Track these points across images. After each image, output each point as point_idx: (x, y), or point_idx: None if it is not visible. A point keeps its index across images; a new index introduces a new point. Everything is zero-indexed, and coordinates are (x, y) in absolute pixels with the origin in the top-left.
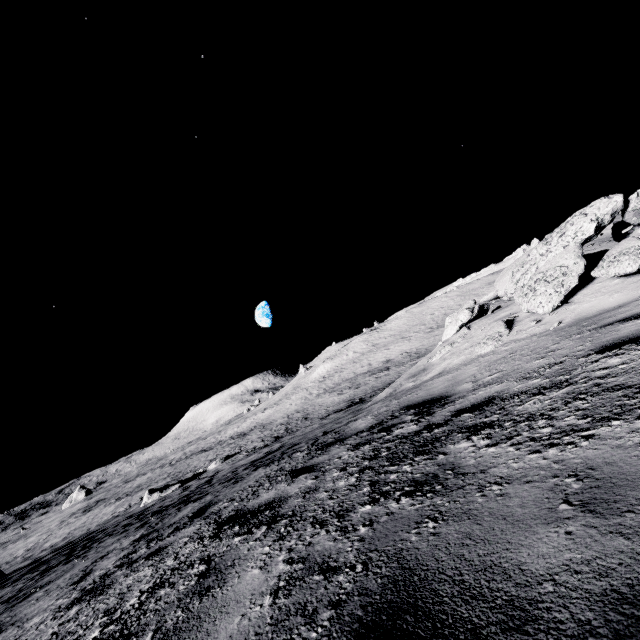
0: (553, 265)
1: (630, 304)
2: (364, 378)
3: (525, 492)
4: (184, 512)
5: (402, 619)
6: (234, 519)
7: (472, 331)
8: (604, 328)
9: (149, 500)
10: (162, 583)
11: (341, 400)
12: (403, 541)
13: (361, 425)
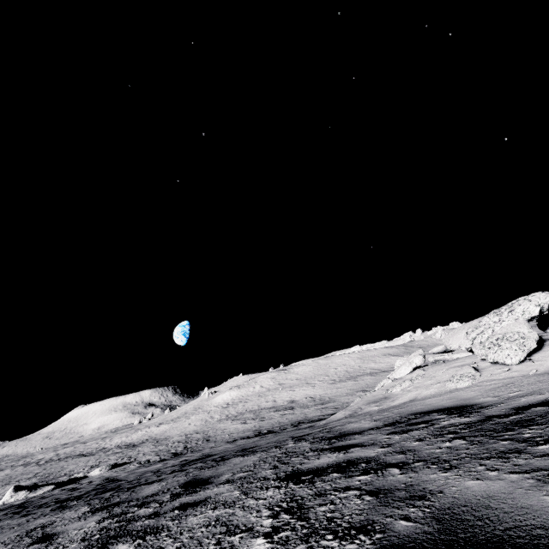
0: (509, 330)
1: None
2: (269, 412)
3: None
4: (152, 488)
5: None
6: (306, 473)
7: (430, 372)
8: None
9: (11, 498)
10: (297, 507)
11: (246, 429)
12: None
13: (365, 425)
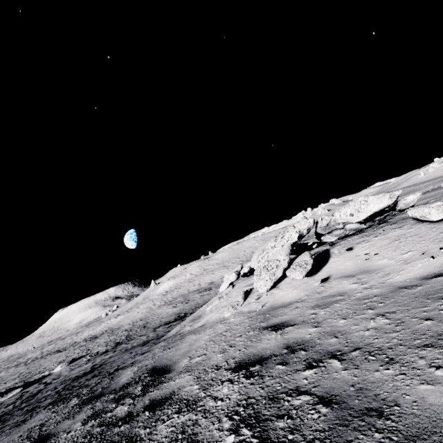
0: (274, 257)
1: (292, 305)
2: (193, 295)
3: None
4: None
5: None
6: None
7: (233, 291)
8: (262, 332)
9: None
10: None
11: (173, 312)
12: None
13: (123, 379)
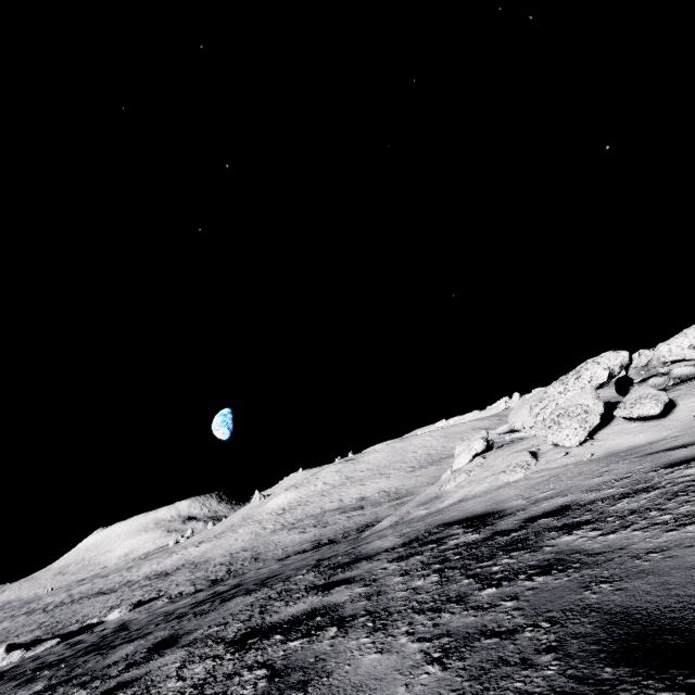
0: (573, 403)
1: (660, 441)
2: (333, 516)
3: None
4: (124, 651)
5: (660, 639)
6: (259, 633)
7: (489, 461)
8: (651, 455)
9: (3, 662)
10: None
11: (304, 539)
12: (582, 600)
13: (385, 544)
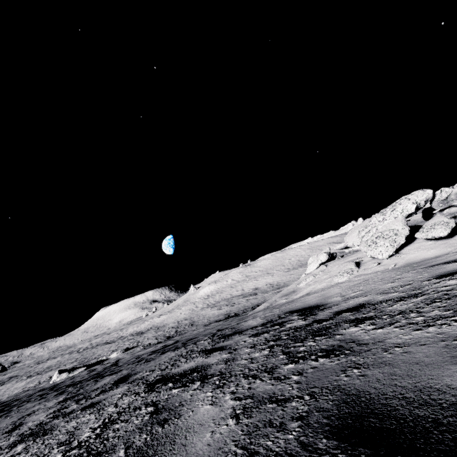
0: (388, 228)
1: (444, 256)
2: (238, 299)
3: (424, 350)
4: (104, 381)
5: (367, 421)
6: (163, 380)
7: (329, 268)
8: (432, 267)
9: (58, 378)
10: (113, 421)
11: (220, 313)
12: (337, 381)
13: (253, 323)
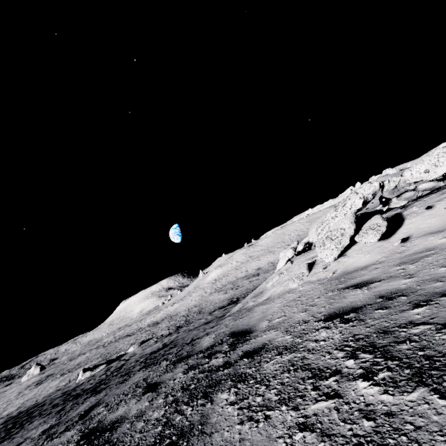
0: (337, 227)
1: (369, 267)
2: (242, 281)
3: None
4: (82, 407)
5: None
6: (90, 434)
7: (292, 266)
8: (344, 291)
9: (82, 377)
10: None
11: (225, 298)
12: None
13: (205, 343)
